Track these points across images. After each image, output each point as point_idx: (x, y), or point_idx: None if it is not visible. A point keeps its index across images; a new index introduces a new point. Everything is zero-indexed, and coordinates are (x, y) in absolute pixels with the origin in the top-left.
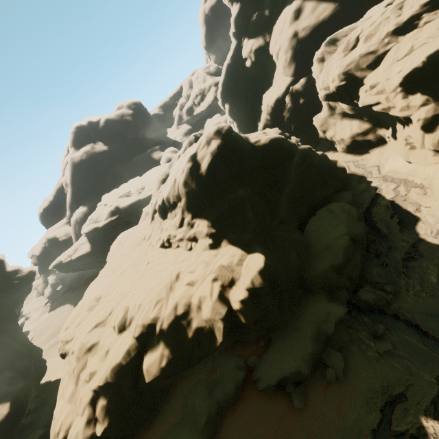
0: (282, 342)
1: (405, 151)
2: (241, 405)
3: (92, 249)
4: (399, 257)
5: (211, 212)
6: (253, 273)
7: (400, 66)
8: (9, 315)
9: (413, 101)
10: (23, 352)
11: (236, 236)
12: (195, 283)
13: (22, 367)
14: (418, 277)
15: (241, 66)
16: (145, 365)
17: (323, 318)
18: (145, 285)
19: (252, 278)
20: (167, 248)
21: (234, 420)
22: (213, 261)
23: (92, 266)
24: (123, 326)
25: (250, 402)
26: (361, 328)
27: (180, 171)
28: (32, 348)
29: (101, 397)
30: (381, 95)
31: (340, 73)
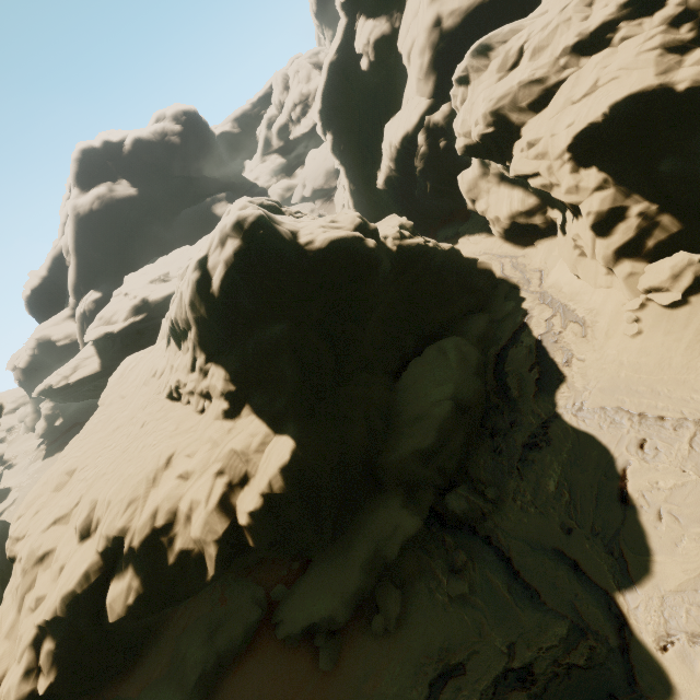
0: (323, 568)
1: (572, 257)
2: (250, 659)
3: (102, 367)
4: (520, 441)
5: (232, 356)
6: (272, 470)
7: (573, 116)
8: None
9: (585, 180)
10: None
11: (263, 401)
12: (190, 476)
13: None
14: (533, 479)
15: (353, 66)
16: (108, 598)
17: (387, 534)
18: (123, 468)
19: (270, 478)
20: (176, 401)
21: (238, 681)
22: (224, 441)
23: None
24: (87, 530)
25: (264, 655)
26: (438, 554)
27: (185, 282)
28: None
29: (48, 637)
30: (542, 162)
31: (487, 111)
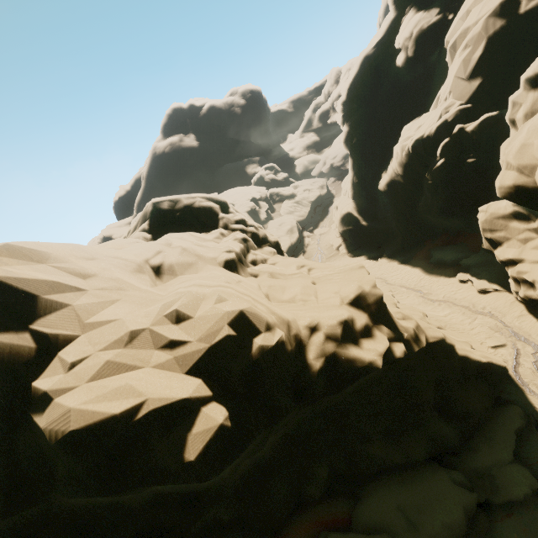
0: None
1: None
2: None
3: None
4: None
5: None
6: None
7: None
8: None
9: None
10: None
11: None
12: None
13: None
14: None
15: (389, 62)
16: None
17: None
18: None
19: None
20: None
21: None
22: None
23: None
24: None
25: None
26: None
27: None
28: None
29: None
30: None
31: None
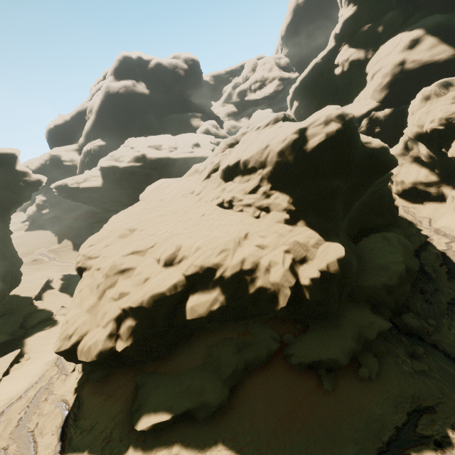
0: (322, 332)
1: None
2: (268, 371)
3: (103, 185)
4: (444, 300)
5: (296, 190)
6: (331, 258)
7: None
8: (3, 213)
9: None
10: (6, 256)
11: (316, 221)
12: (265, 247)
13: (2, 269)
14: None
15: (328, 70)
16: (190, 303)
17: (366, 325)
18: (205, 232)
19: (328, 263)
20: (224, 209)
21: (259, 381)
22: (288, 235)
23: (93, 203)
24: (170, 261)
25: (277, 371)
26: (399, 346)
27: (280, 139)
28: (16, 255)
29: (130, 318)
30: None
31: (443, 117)
